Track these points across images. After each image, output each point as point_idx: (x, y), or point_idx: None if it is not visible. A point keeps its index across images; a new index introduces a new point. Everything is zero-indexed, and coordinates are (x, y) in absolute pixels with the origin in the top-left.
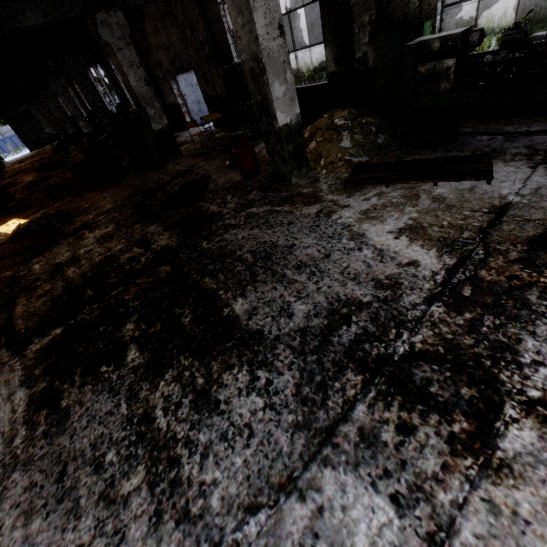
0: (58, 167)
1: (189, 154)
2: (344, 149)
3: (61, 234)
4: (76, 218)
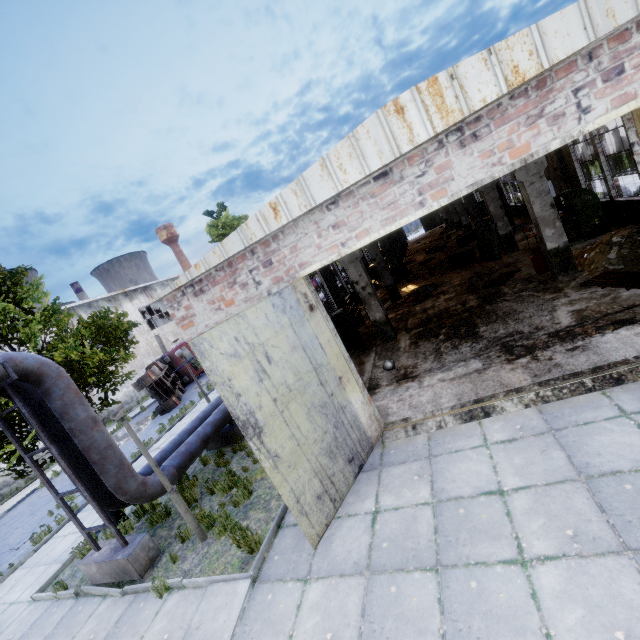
0: (439, 250)
1: (524, 248)
2: (608, 259)
3: (430, 295)
4: (439, 288)
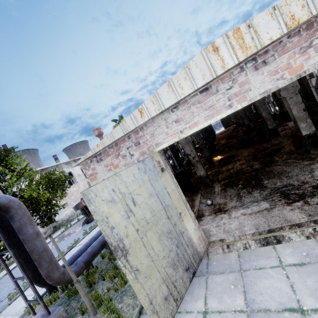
0: (233, 138)
1: (284, 135)
2: None
3: (230, 161)
4: (235, 157)
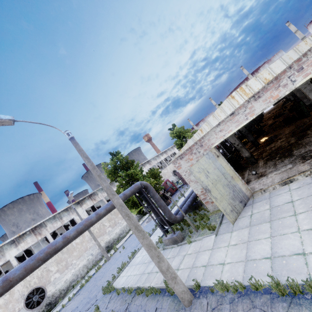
0: (280, 116)
1: None
2: None
3: (273, 141)
4: (278, 136)
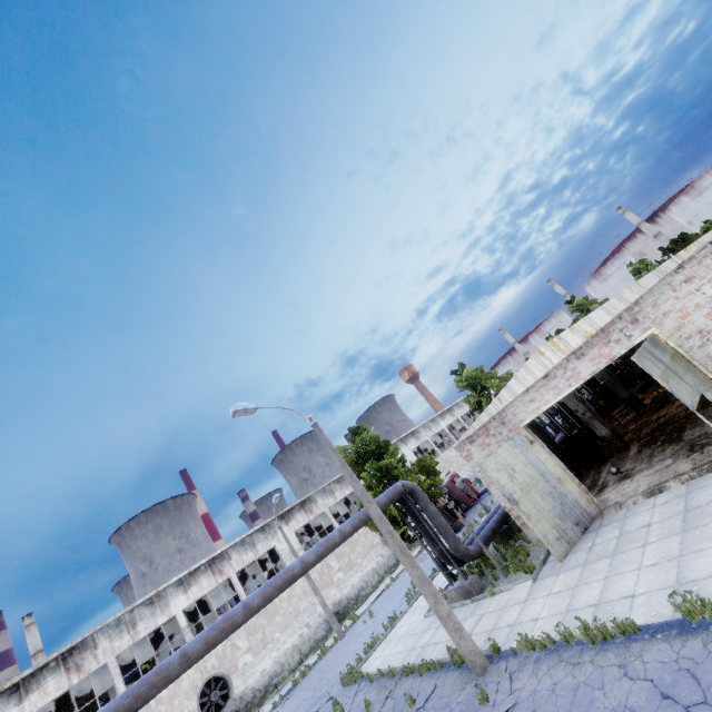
0: None
1: None
2: None
3: (667, 402)
4: None
